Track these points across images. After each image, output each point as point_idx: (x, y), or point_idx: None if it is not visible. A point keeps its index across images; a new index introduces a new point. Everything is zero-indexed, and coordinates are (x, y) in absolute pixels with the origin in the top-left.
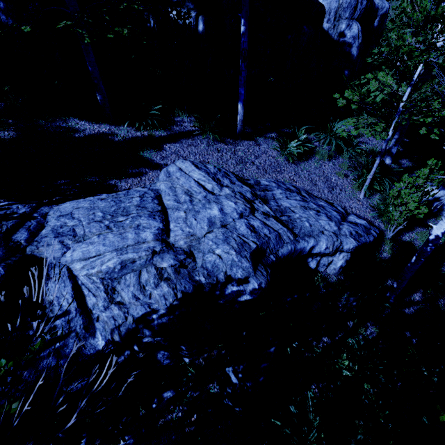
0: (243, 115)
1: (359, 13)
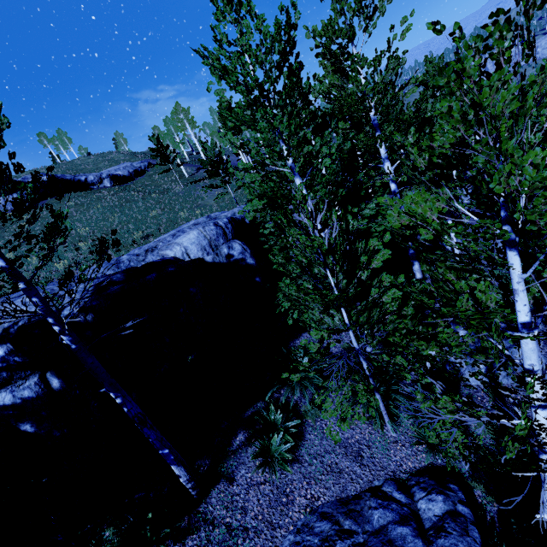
0: (185, 473)
1: (231, 234)
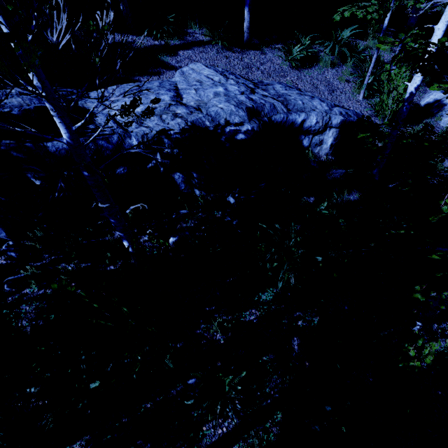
0: (249, 21)
1: None
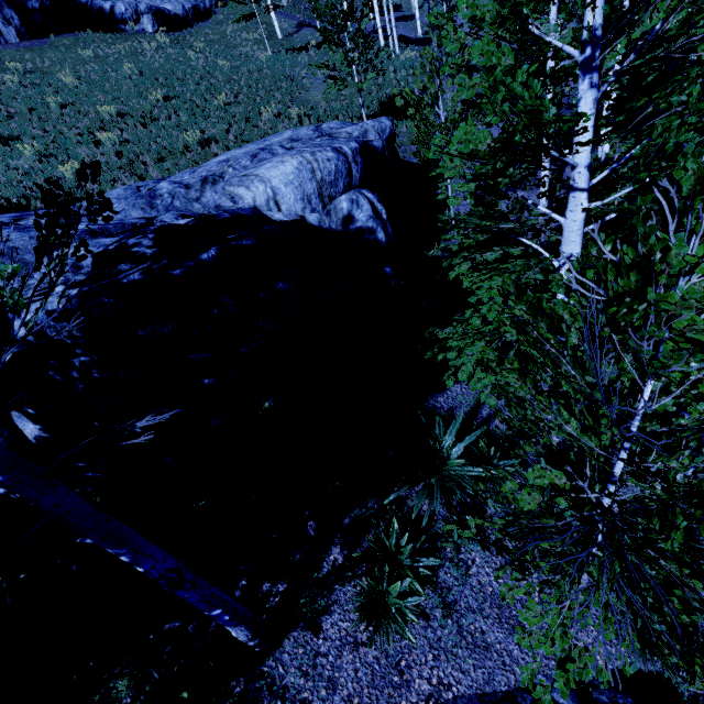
0: (247, 631)
1: (358, 178)
